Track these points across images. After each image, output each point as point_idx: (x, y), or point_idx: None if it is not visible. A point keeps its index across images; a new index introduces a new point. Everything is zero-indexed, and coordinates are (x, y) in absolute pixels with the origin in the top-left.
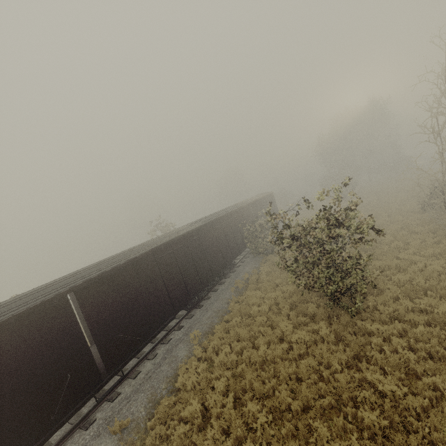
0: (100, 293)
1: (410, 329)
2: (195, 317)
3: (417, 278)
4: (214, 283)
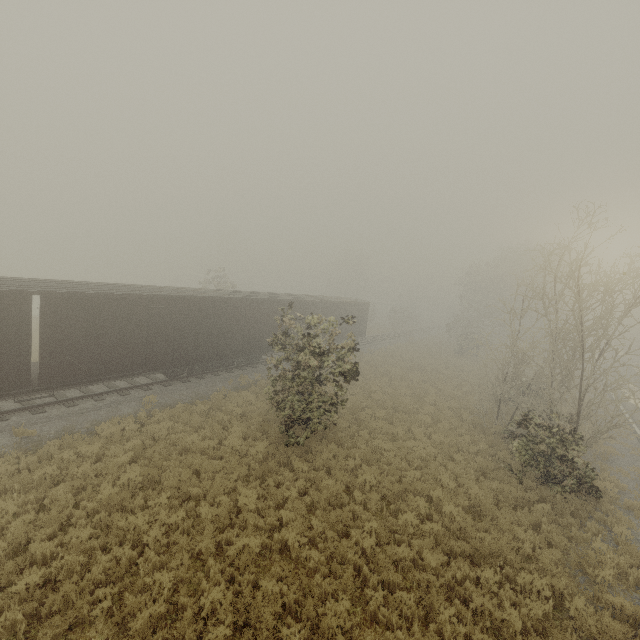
0: (68, 310)
1: (319, 478)
2: (171, 387)
3: (391, 450)
4: (218, 367)
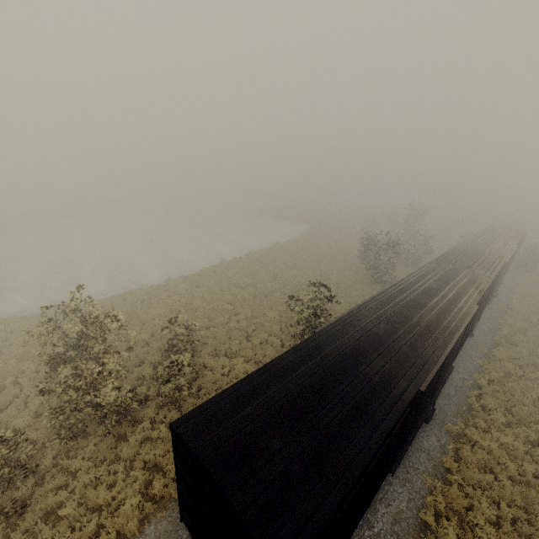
0: None
1: None
2: None
3: None
4: None
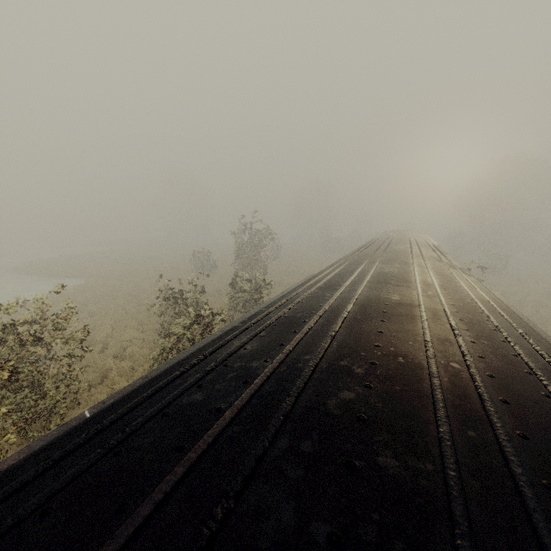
0: None
1: None
2: None
3: None
4: None
